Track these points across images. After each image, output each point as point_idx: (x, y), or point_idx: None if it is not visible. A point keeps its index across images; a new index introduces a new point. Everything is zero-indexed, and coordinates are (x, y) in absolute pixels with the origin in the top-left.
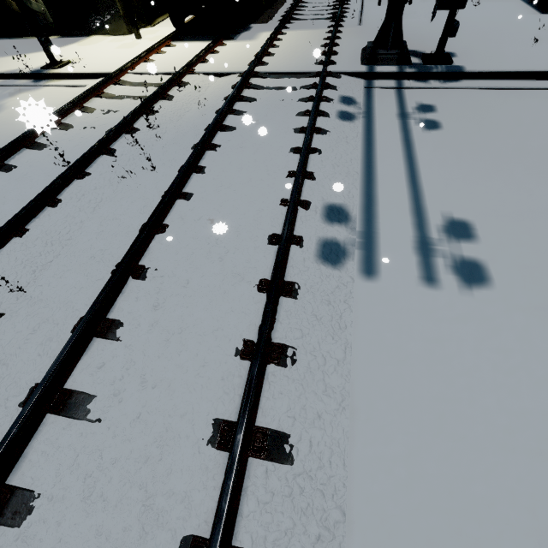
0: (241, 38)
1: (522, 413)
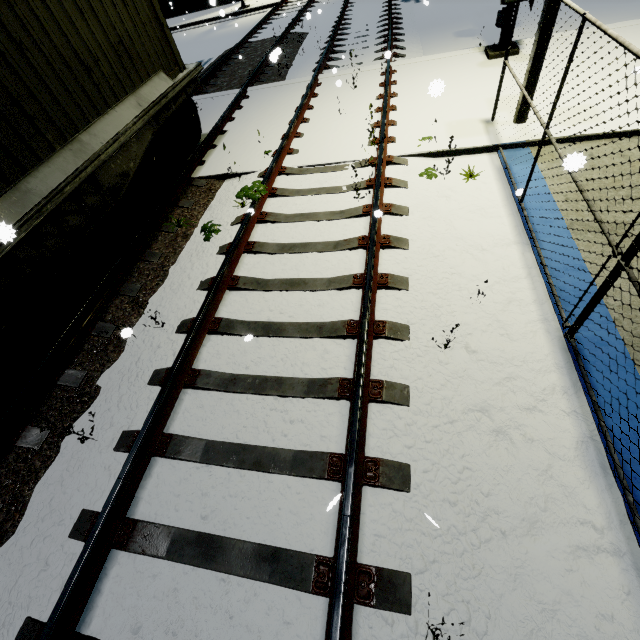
0: None
1: (456, 2)
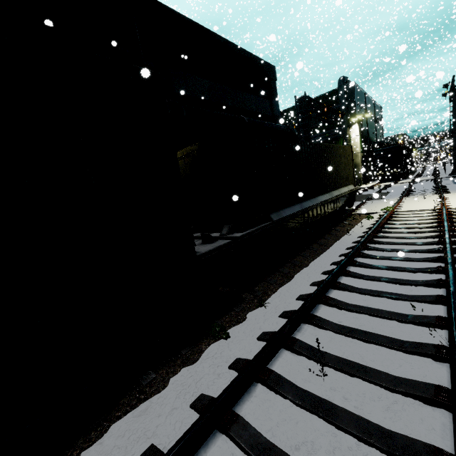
0: (403, 180)
1: None
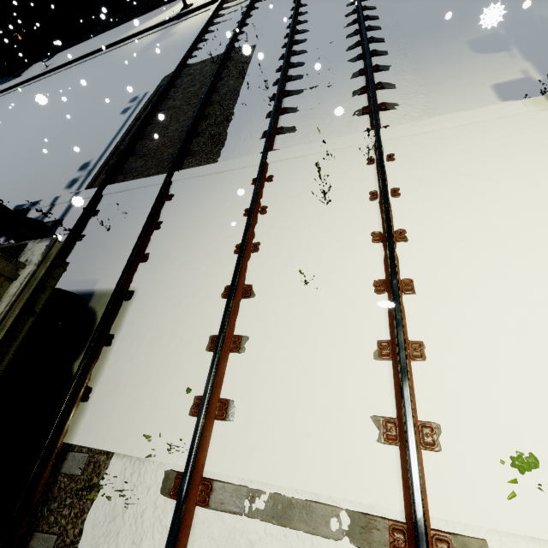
0: None
1: None
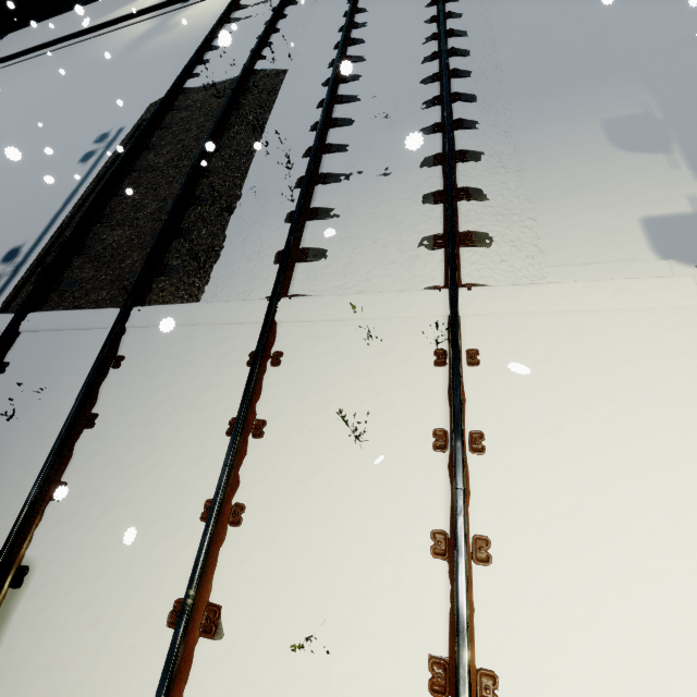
0: None
1: None
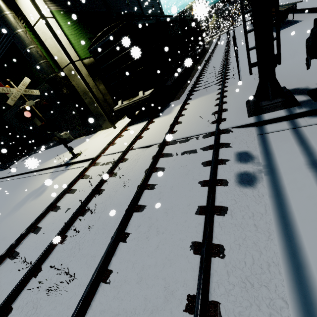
0: (163, 114)
1: None
